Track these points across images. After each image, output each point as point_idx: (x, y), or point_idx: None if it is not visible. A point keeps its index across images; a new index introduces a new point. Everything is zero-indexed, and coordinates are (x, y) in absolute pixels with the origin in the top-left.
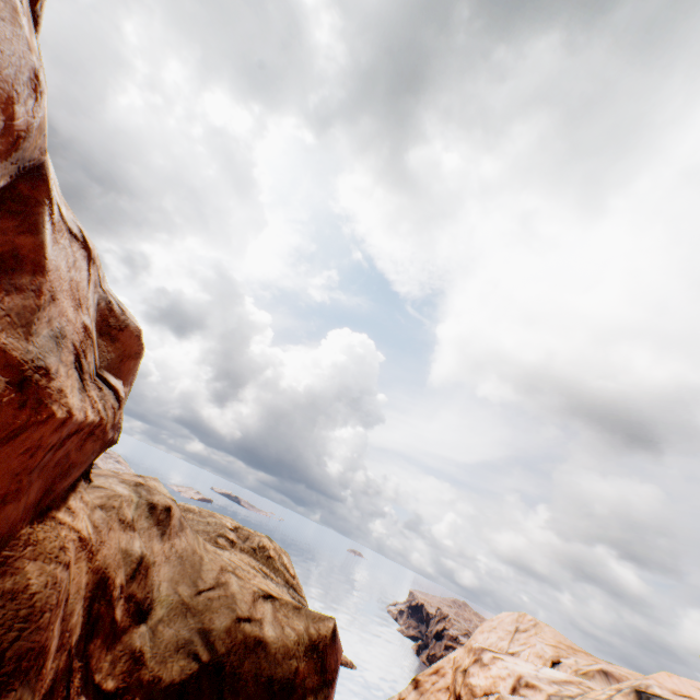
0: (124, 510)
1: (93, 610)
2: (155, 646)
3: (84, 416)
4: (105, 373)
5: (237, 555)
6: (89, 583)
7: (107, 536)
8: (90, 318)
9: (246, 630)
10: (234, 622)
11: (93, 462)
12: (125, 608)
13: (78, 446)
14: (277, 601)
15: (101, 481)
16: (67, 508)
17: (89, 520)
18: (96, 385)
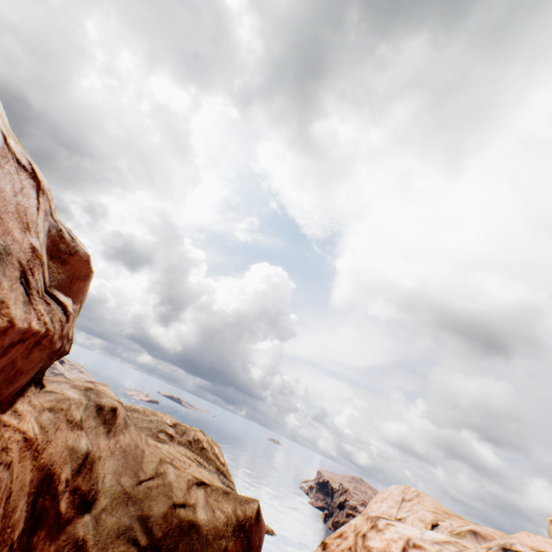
0: (72, 411)
1: (37, 505)
2: (98, 534)
3: (28, 326)
4: (55, 291)
5: (175, 447)
6: (33, 480)
7: (54, 435)
8: (39, 241)
9: (181, 515)
10: (170, 509)
11: (45, 369)
12: (69, 501)
13: (24, 355)
14: (208, 487)
15: (53, 387)
16: (13, 411)
17: (36, 421)
18: (44, 300)
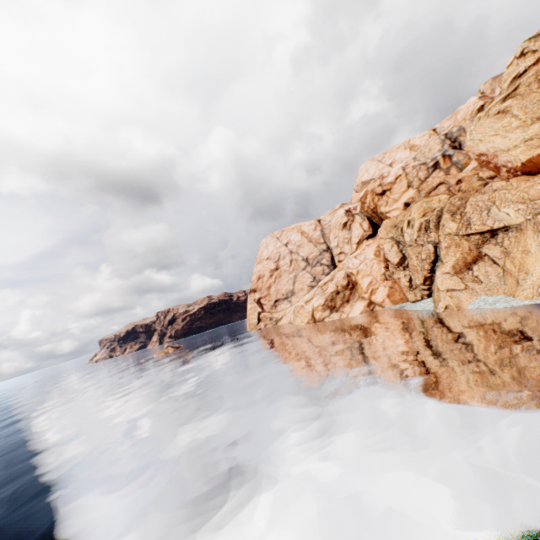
0: None
1: None
2: None
3: None
4: None
5: None
6: None
7: None
8: None
9: None
10: None
11: None
12: None
13: None
14: None
15: None
16: None
17: None
18: None
